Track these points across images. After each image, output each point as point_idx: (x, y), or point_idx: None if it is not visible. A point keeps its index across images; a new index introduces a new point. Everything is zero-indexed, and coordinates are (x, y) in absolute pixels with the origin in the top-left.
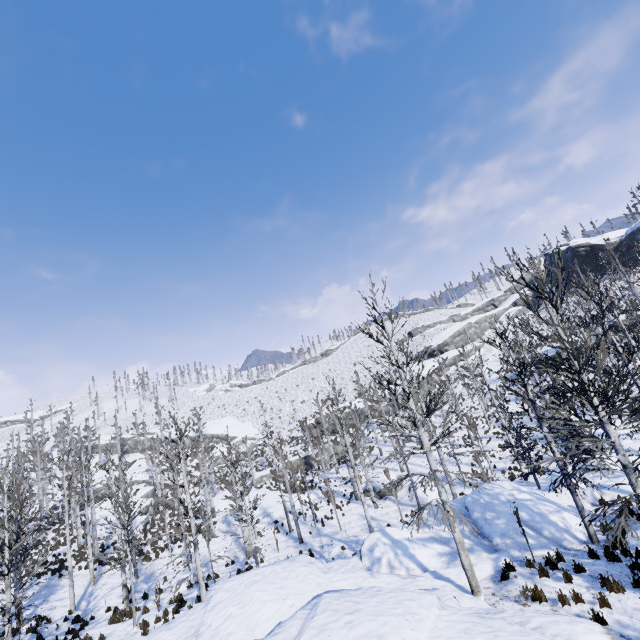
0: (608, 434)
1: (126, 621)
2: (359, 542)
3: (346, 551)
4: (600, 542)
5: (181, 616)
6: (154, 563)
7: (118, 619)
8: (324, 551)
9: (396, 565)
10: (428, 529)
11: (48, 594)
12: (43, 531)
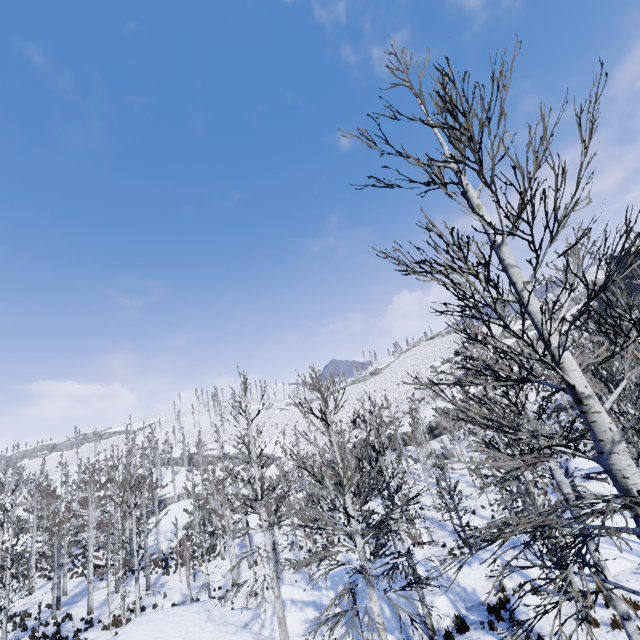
0: (356, 543)
1: (112, 630)
2: None
3: None
4: (439, 636)
5: (112, 638)
6: (170, 578)
7: (107, 627)
8: None
9: (267, 624)
10: (316, 592)
11: (86, 594)
12: (74, 545)
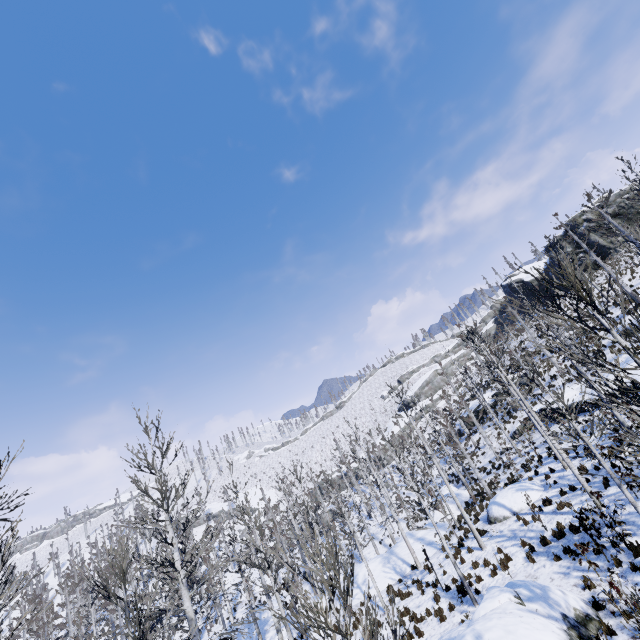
0: None
1: None
2: None
3: None
4: None
5: None
6: None
7: None
8: None
9: None
10: None
11: None
12: None
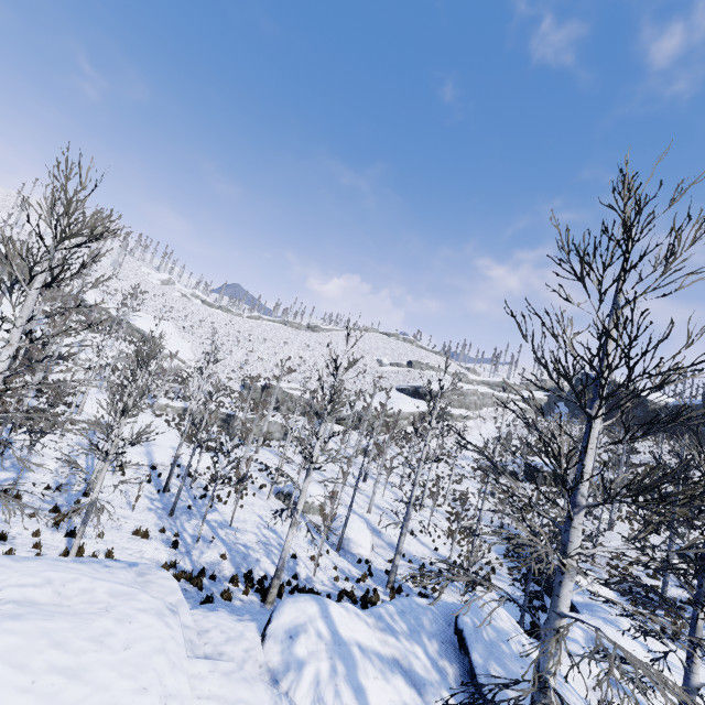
0: None
1: None
2: (248, 559)
3: (225, 563)
4: None
5: None
6: None
7: None
8: (195, 547)
9: (328, 697)
10: (393, 640)
11: None
12: None
